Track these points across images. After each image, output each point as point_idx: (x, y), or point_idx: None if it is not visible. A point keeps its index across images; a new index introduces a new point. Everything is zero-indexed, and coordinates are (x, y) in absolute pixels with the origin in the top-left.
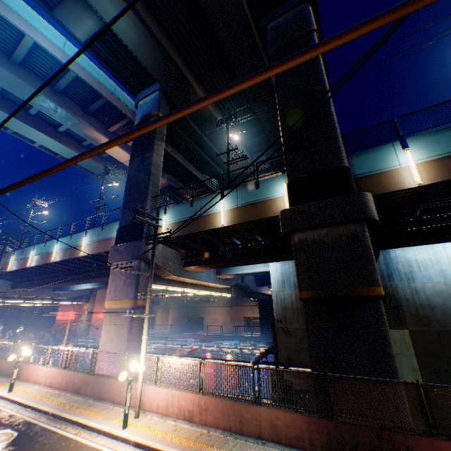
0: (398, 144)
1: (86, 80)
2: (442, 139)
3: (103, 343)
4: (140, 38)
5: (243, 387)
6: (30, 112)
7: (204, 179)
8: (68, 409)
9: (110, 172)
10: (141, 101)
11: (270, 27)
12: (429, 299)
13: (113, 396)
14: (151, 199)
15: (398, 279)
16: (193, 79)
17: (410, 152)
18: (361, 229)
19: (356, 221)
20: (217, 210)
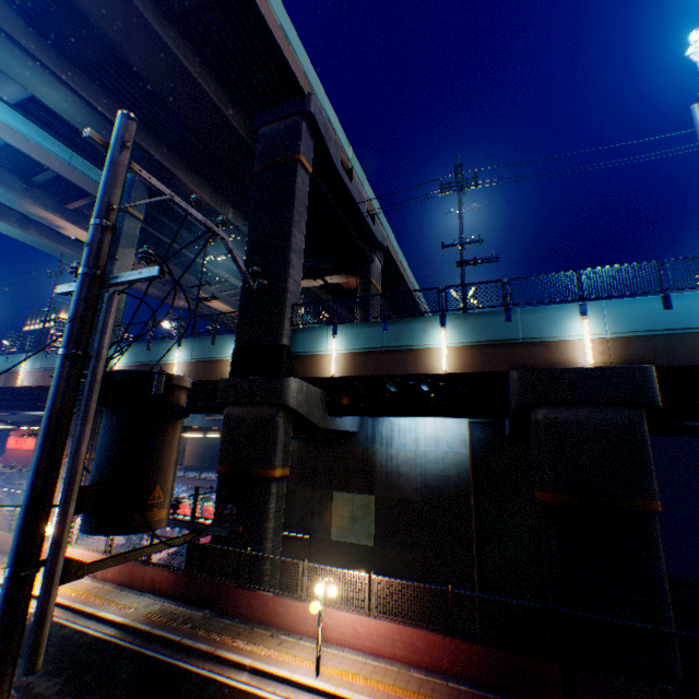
0: (332, 329)
1: (22, 149)
2: (362, 333)
3: None
4: (90, 120)
5: None
6: None
7: (226, 273)
8: None
9: (77, 256)
10: None
11: (262, 132)
12: (400, 466)
13: None
14: None
15: (380, 443)
16: (179, 164)
17: (337, 340)
18: (275, 413)
19: (273, 405)
20: (173, 360)
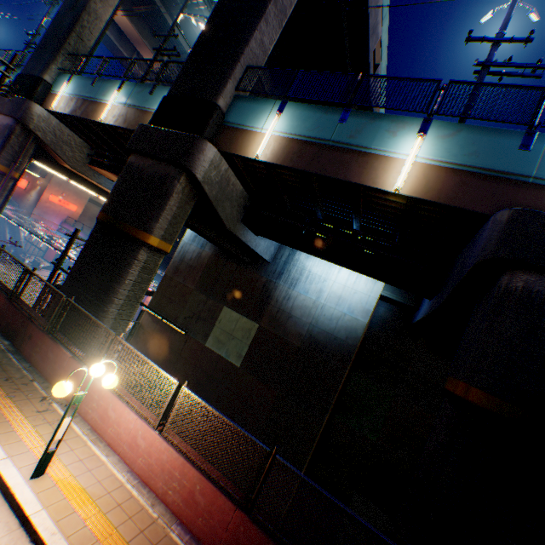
0: (279, 105)
1: None
2: (312, 119)
3: None
4: None
5: None
6: None
7: None
8: None
9: None
10: None
11: None
12: (293, 309)
13: None
14: (67, 56)
15: (284, 281)
16: None
17: (280, 120)
18: (175, 176)
19: (177, 166)
20: (109, 101)
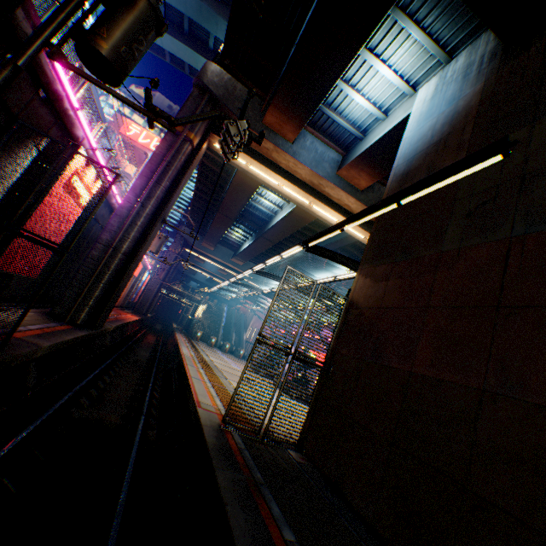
0: None
1: None
2: None
3: None
4: None
5: None
6: (209, 46)
7: None
8: None
9: None
10: None
11: None
12: None
13: None
14: None
15: None
16: None
17: None
18: None
19: None
20: None
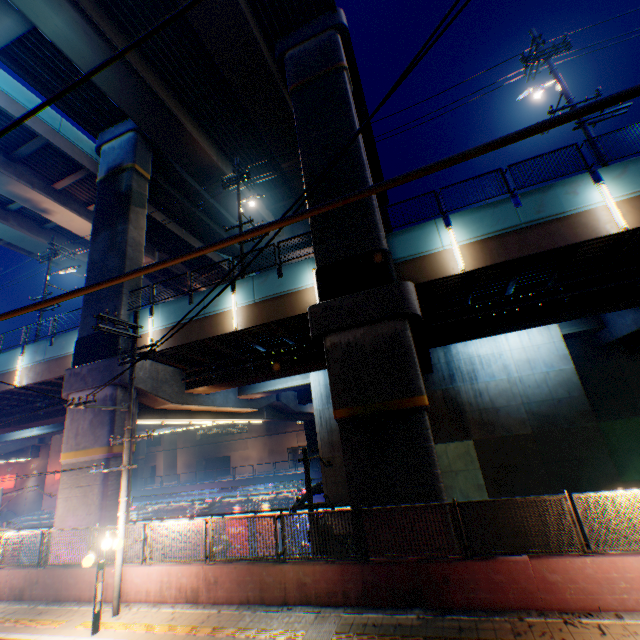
0: (441, 222)
1: (6, 109)
2: (485, 217)
3: (62, 517)
4: (95, 53)
5: (263, 543)
6: None
7: (217, 257)
8: (3, 625)
9: (62, 250)
10: (107, 144)
11: (289, 55)
12: (493, 400)
13: (79, 592)
14: (130, 294)
15: (461, 380)
16: (186, 117)
17: (454, 232)
18: (402, 327)
19: (397, 317)
20: (227, 308)
